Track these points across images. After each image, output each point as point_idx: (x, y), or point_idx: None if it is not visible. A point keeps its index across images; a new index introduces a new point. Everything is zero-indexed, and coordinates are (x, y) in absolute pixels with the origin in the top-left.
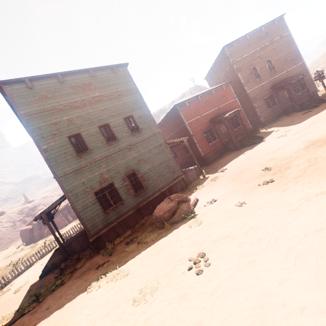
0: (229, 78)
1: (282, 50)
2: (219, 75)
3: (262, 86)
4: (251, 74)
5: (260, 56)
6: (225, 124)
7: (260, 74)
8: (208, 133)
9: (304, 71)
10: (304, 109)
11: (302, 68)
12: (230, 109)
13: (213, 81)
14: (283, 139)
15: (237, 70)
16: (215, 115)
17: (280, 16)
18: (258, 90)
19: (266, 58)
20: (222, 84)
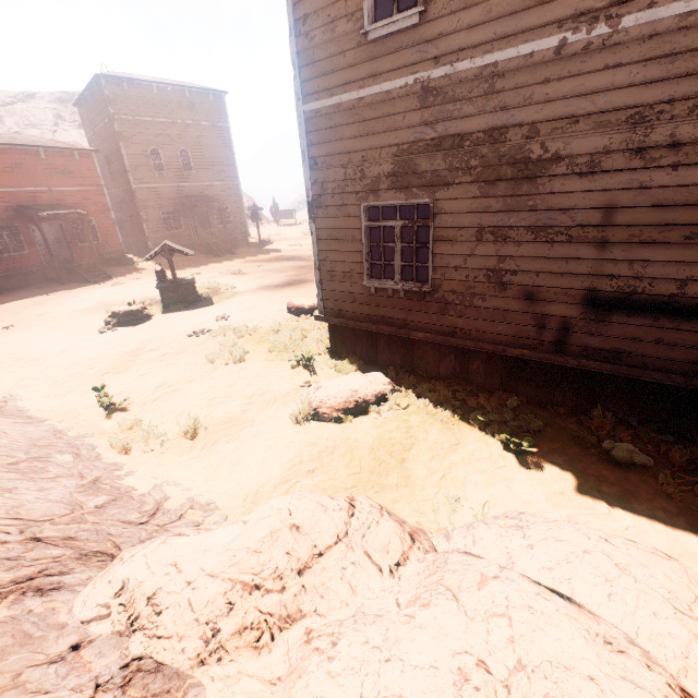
0: (111, 141)
1: (213, 147)
2: (98, 122)
3: (164, 188)
4: (148, 157)
5: (171, 135)
6: (40, 228)
7: (165, 166)
8: (3, 232)
9: (237, 196)
10: (211, 254)
11: (236, 191)
12: (82, 203)
13: (89, 123)
14: (107, 290)
15: (119, 136)
16: (35, 201)
17: (221, 92)
18: (156, 192)
19: (182, 146)
20: (72, 148)
